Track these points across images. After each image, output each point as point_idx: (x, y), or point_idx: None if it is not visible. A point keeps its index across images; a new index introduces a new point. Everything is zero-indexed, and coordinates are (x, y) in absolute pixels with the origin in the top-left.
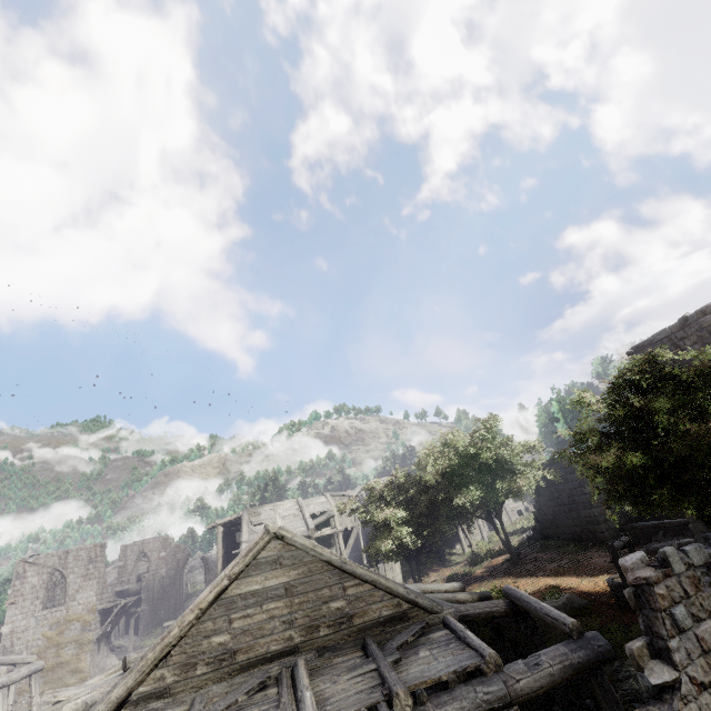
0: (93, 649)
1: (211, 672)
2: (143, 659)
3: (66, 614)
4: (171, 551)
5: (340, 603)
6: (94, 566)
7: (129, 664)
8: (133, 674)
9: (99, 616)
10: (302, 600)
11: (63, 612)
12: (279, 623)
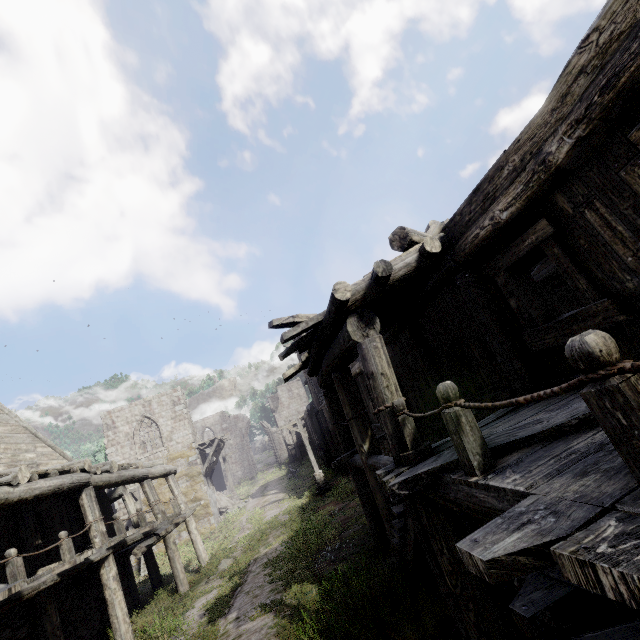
0: (205, 480)
1: None
2: None
3: (167, 454)
4: (231, 422)
5: None
6: (180, 408)
7: (410, 234)
8: None
9: (199, 453)
10: None
11: (165, 452)
12: None
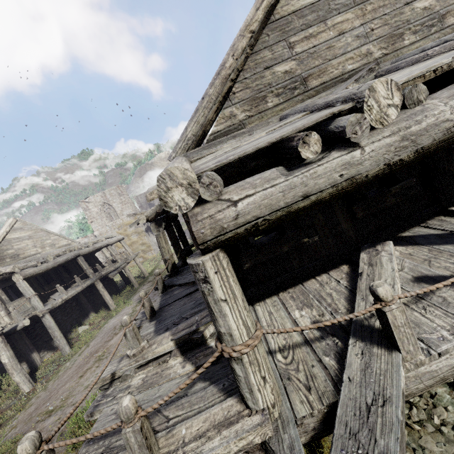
0: (146, 234)
1: (284, 103)
2: (205, 96)
3: (122, 222)
4: None
5: (427, 2)
6: (124, 197)
7: None
8: (201, 112)
9: None
10: (377, 6)
11: (121, 221)
12: (351, 39)
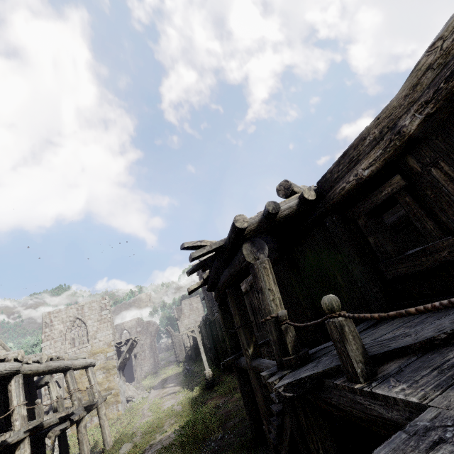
0: (118, 373)
1: None
2: None
3: (91, 349)
4: (144, 327)
5: None
6: (106, 313)
7: (292, 185)
8: None
9: (116, 350)
10: None
11: (89, 348)
12: None
